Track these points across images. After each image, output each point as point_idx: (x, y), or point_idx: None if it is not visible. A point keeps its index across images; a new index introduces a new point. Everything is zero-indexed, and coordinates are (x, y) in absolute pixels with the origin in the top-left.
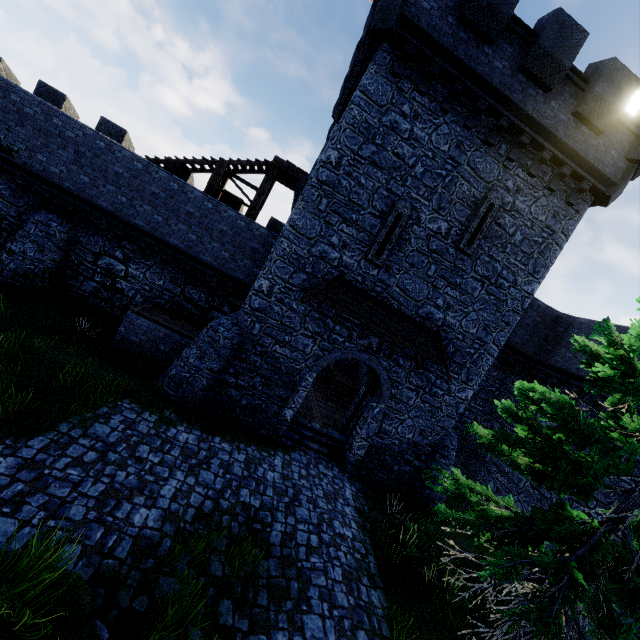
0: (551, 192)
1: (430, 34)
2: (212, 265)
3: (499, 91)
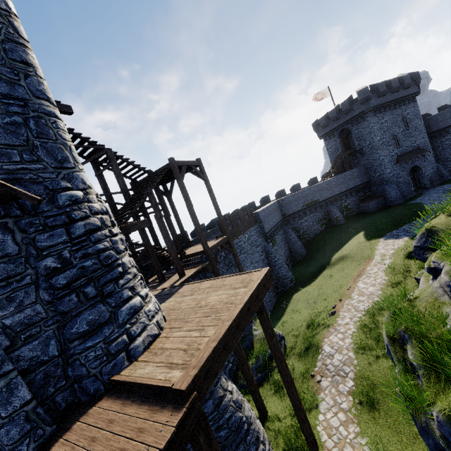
0: (409, 104)
1: (377, 104)
2: (361, 184)
3: (392, 100)
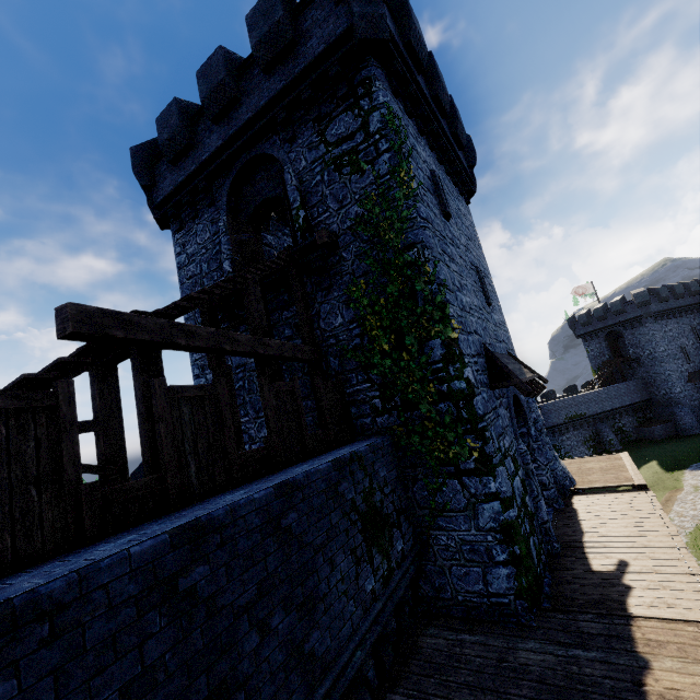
0: (699, 313)
1: (658, 310)
2: (639, 401)
3: (676, 307)
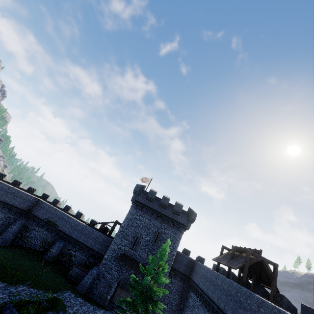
0: (173, 228)
1: (140, 202)
2: (96, 251)
3: (155, 210)
